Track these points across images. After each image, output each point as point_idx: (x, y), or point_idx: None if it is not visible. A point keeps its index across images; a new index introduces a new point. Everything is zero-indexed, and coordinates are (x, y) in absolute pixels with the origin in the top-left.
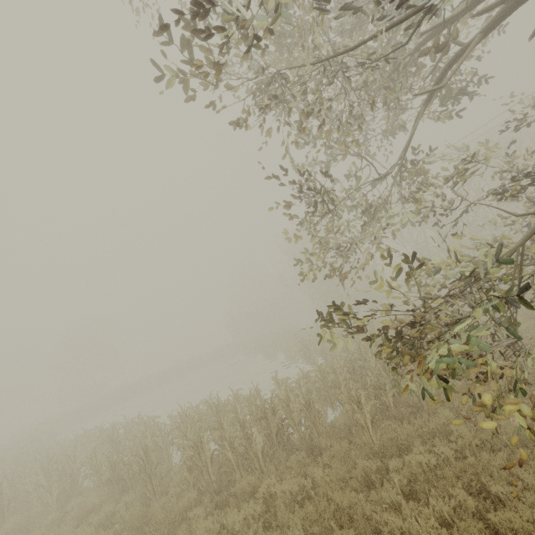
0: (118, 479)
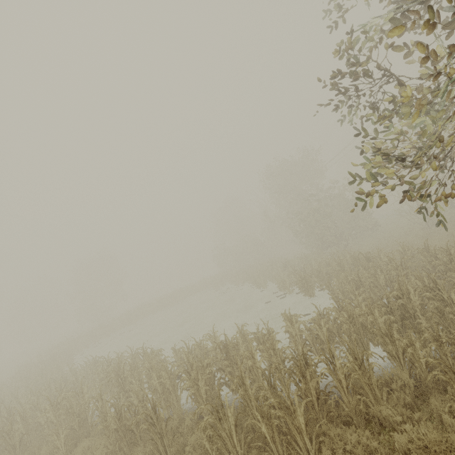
0: (125, 429)
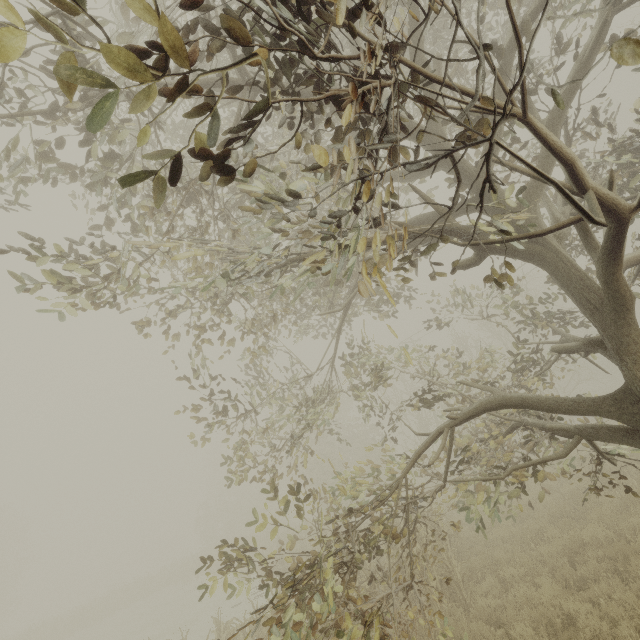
0: None
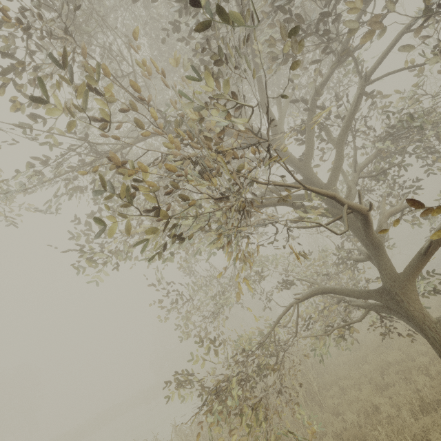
0: None
